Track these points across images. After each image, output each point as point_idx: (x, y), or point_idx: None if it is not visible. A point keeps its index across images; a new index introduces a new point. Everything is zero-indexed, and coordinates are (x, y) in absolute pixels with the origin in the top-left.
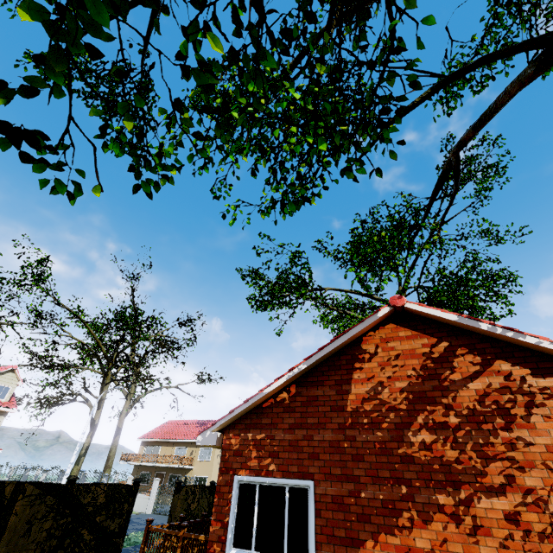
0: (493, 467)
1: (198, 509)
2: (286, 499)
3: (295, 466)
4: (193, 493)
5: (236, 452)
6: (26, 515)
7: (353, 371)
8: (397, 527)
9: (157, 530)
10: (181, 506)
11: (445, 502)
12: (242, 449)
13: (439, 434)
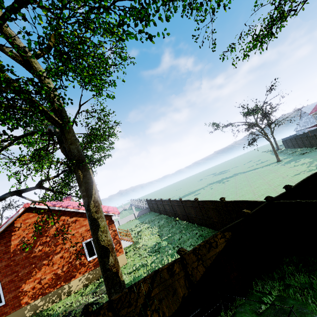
0: (58, 247)
1: None
2: None
3: None
4: None
5: None
6: None
7: (12, 236)
8: (32, 276)
9: None
10: None
11: (45, 262)
12: None
13: (44, 245)
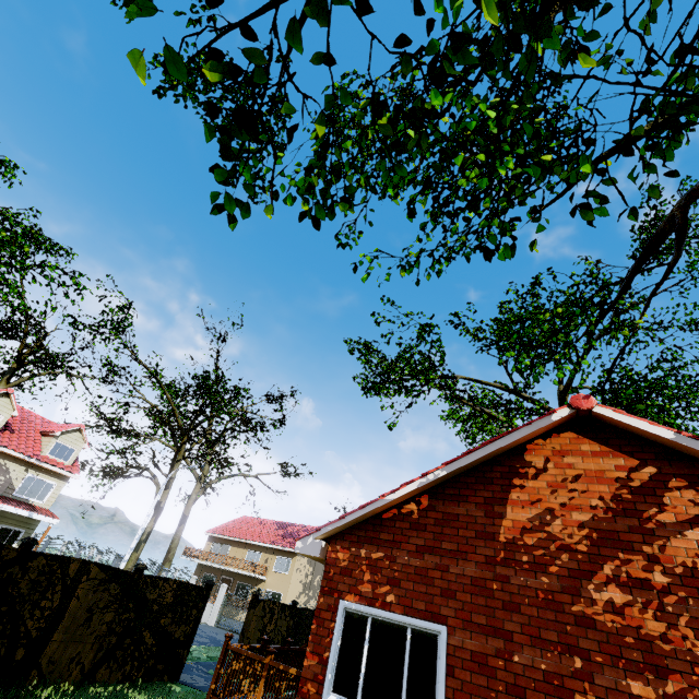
0: None
1: (275, 632)
2: (407, 644)
3: (421, 602)
4: (270, 611)
5: (343, 570)
6: (88, 601)
7: (511, 488)
8: None
9: (238, 649)
10: (256, 625)
11: (641, 693)
12: (352, 568)
13: (636, 594)
